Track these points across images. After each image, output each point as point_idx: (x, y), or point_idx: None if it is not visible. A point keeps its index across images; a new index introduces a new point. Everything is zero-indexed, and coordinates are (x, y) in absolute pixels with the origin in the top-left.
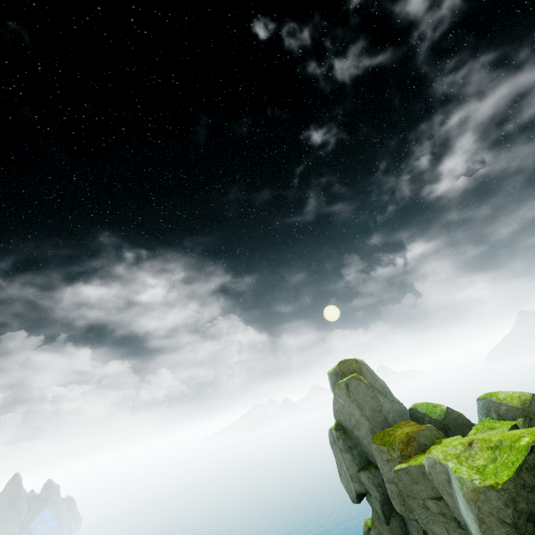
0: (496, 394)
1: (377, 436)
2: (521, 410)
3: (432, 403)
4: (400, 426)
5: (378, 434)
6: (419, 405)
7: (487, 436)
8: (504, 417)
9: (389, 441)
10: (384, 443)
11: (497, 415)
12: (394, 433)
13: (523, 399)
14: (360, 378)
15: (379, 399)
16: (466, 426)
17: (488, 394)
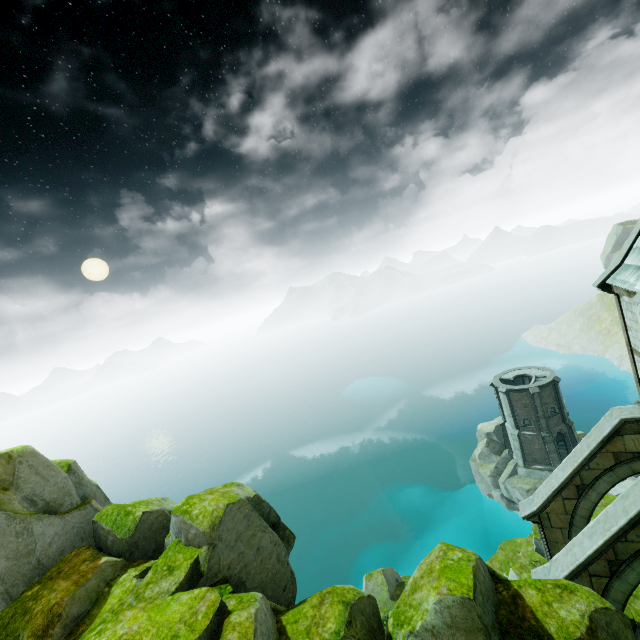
0: (192, 509)
1: (1, 621)
2: (208, 536)
3: (127, 507)
4: (63, 568)
5: (6, 612)
6: (107, 514)
7: (143, 627)
8: (191, 543)
9: (16, 632)
10: (5, 639)
11: (186, 540)
12: (33, 607)
13: (216, 516)
14: (1, 501)
15: (32, 531)
16: (164, 529)
17: (185, 505)
